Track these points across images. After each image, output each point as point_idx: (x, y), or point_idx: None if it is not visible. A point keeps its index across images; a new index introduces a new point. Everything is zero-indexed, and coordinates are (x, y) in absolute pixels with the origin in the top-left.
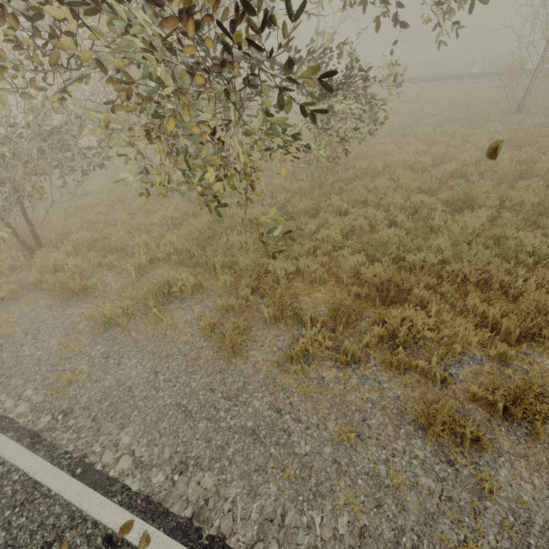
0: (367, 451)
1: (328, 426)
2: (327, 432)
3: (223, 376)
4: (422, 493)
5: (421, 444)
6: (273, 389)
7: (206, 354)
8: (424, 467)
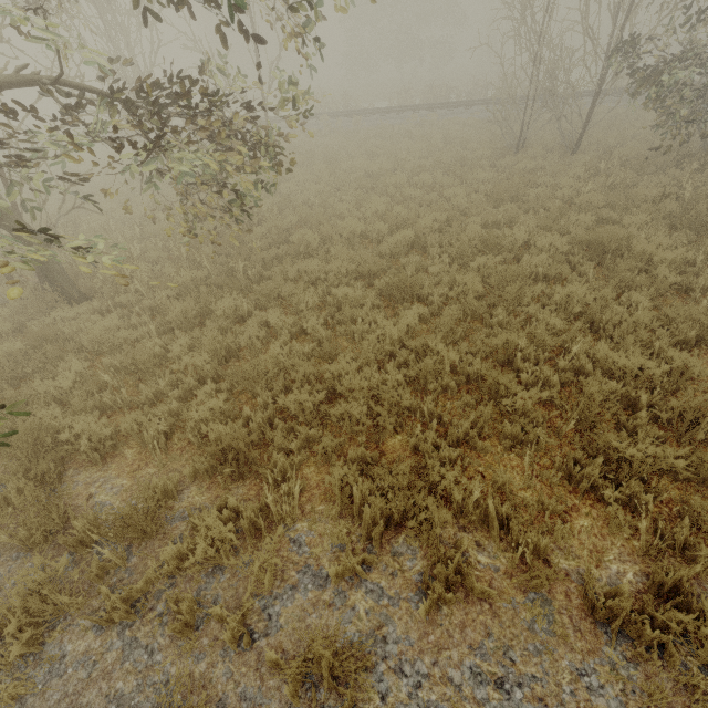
0: None
1: None
2: None
3: None
4: None
5: None
6: None
7: None
8: None
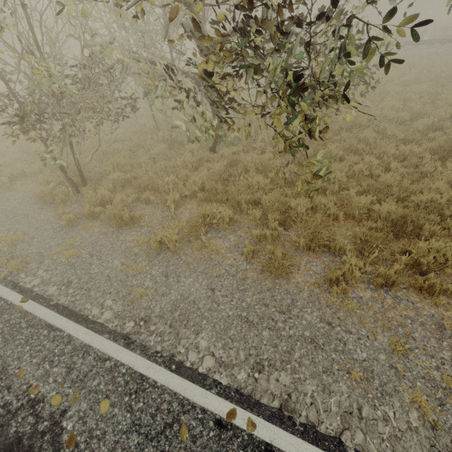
0: (418, 359)
1: (377, 338)
2: (377, 342)
3: (272, 293)
4: None
5: None
6: (319, 305)
7: (251, 275)
8: None
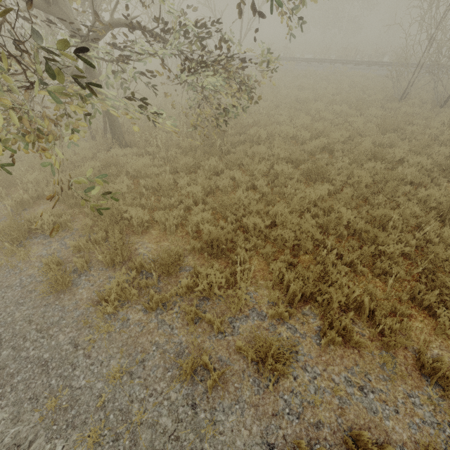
0: (131, 389)
1: (110, 364)
2: (107, 369)
3: (46, 309)
4: (157, 431)
5: (178, 387)
6: (82, 325)
7: (41, 288)
8: (170, 408)
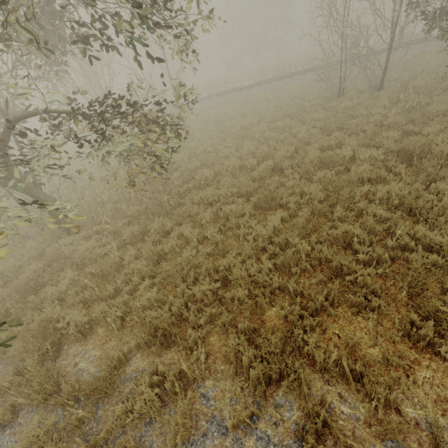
0: None
1: None
2: None
3: None
4: None
5: None
6: None
7: None
8: None
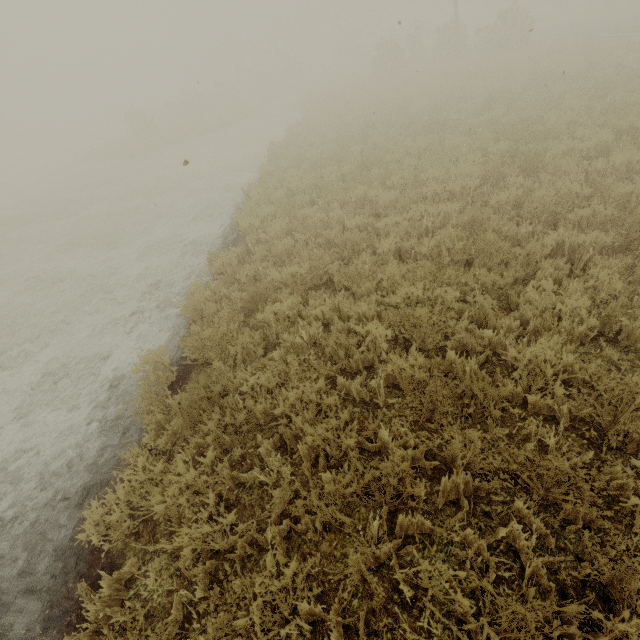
0: None
1: None
2: None
3: None
4: None
5: None
6: None
7: None
8: None
